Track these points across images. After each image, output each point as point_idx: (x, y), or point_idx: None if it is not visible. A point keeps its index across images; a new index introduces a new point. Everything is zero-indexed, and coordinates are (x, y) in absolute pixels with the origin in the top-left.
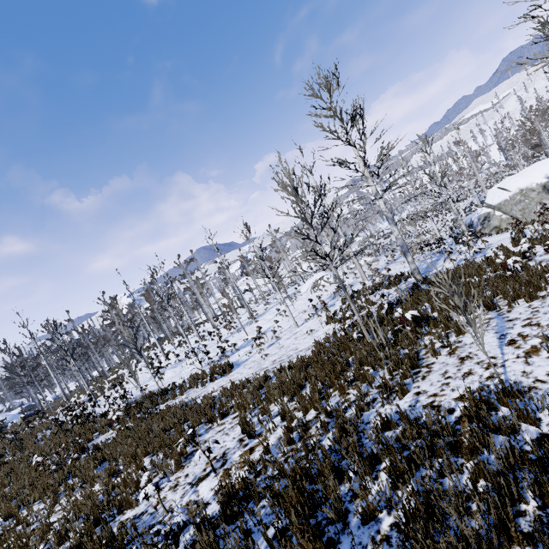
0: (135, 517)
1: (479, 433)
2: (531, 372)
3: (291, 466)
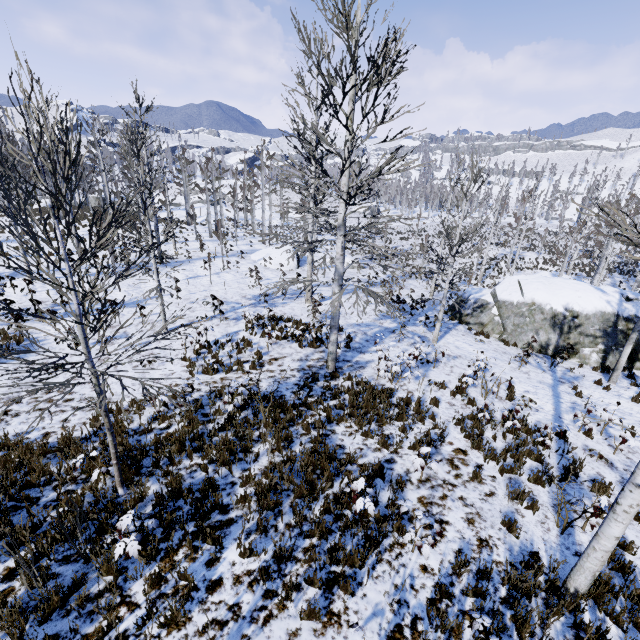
0: None
1: None
2: None
3: None
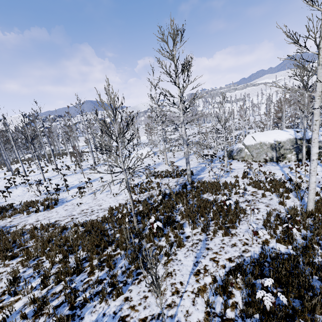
0: None
1: None
2: (190, 314)
3: None
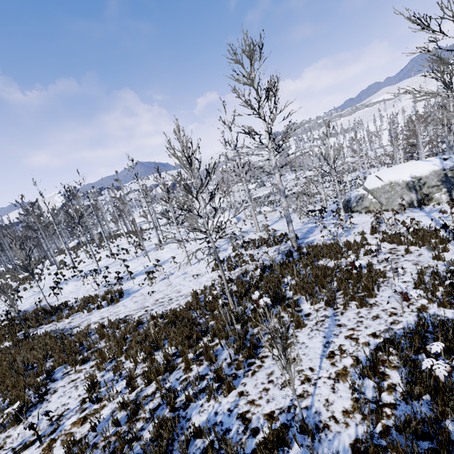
0: None
1: None
2: (332, 403)
3: None
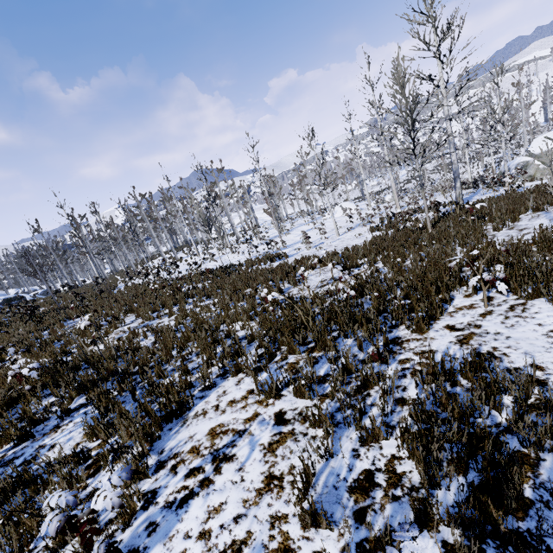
0: (281, 299)
1: (550, 238)
2: None
3: (413, 263)
